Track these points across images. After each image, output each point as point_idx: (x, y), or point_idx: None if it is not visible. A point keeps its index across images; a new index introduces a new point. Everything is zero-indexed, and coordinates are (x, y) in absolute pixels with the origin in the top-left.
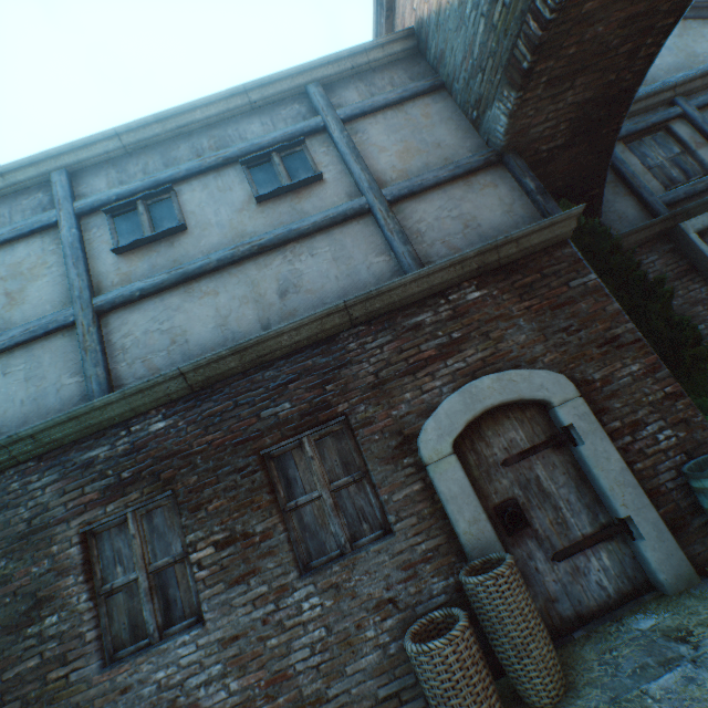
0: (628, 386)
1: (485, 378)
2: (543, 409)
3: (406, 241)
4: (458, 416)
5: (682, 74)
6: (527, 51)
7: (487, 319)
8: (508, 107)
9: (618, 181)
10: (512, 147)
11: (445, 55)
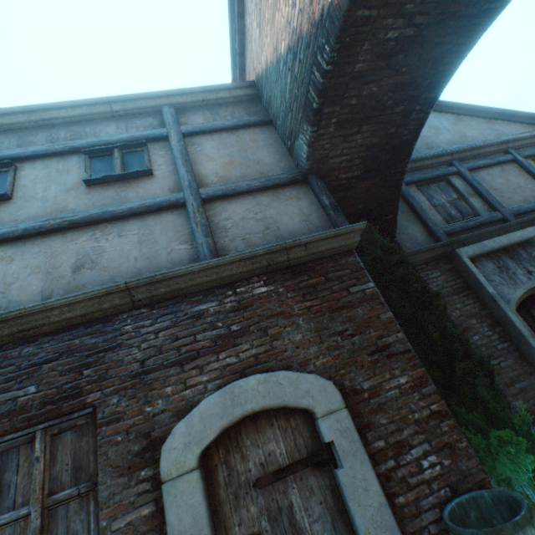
0: (396, 400)
1: (251, 378)
2: (310, 418)
3: (208, 234)
4: (214, 420)
5: (456, 146)
6: (315, 94)
7: (268, 314)
8: (307, 138)
9: (411, 212)
10: (315, 171)
11: (271, 100)
